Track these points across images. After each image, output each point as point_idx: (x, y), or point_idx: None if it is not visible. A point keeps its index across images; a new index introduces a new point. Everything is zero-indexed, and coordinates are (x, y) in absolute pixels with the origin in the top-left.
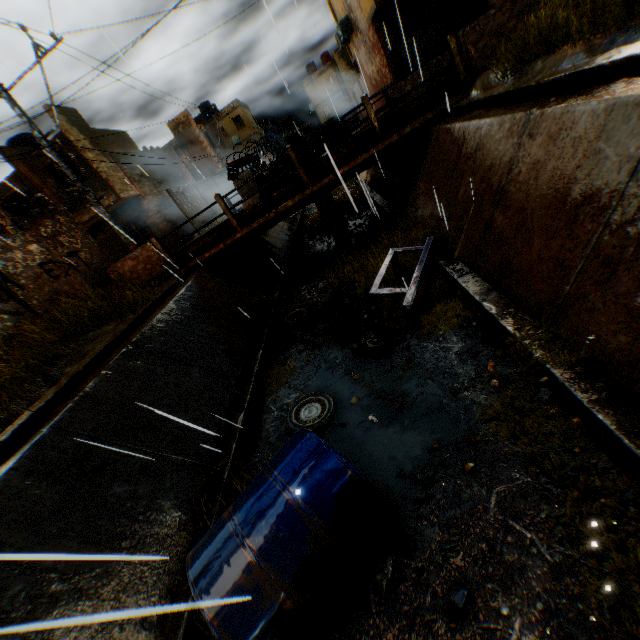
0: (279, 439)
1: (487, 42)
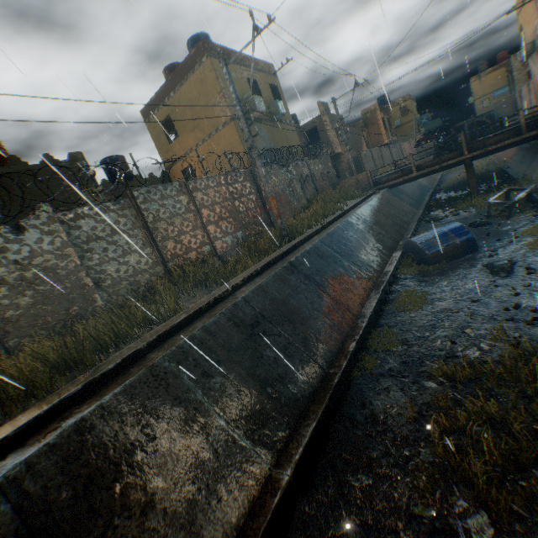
0: None
1: None
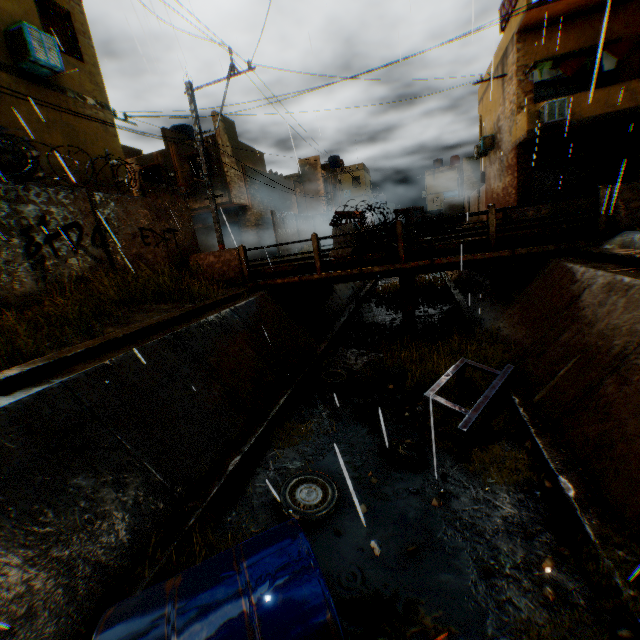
0: (262, 507)
1: (639, 204)
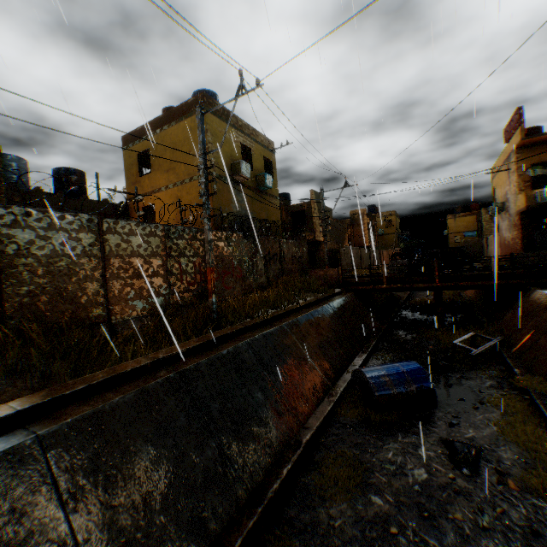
0: None
1: None
